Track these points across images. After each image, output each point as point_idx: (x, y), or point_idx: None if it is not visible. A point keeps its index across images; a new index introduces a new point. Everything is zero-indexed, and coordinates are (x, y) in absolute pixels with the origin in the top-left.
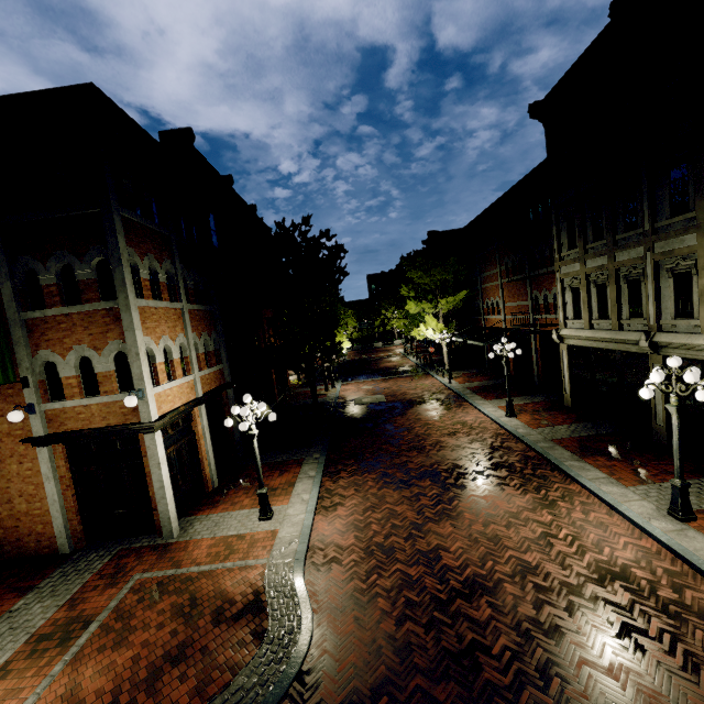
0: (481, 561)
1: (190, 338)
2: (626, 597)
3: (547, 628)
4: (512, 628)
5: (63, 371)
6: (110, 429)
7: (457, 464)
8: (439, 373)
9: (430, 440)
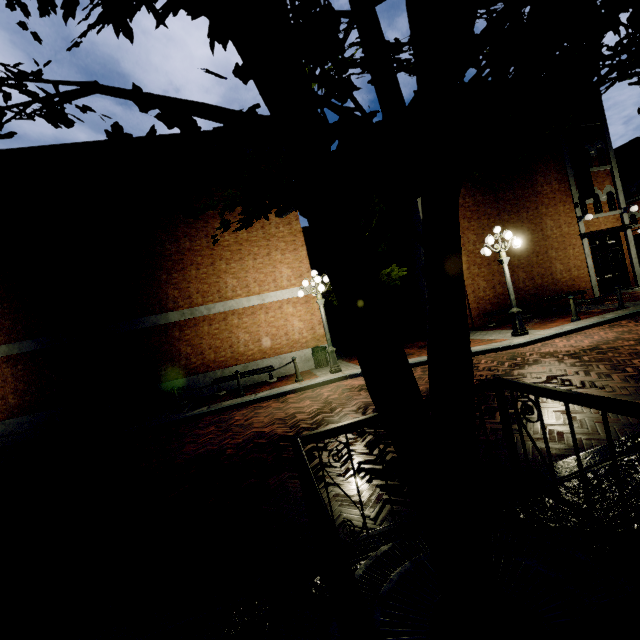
0: None
1: None
2: None
3: None
4: None
5: (587, 201)
6: (613, 228)
7: None
8: None
9: None
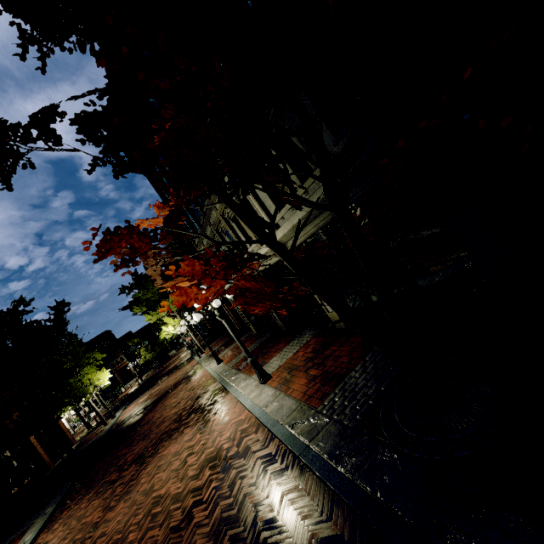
0: (125, 524)
1: None
2: (207, 476)
3: None
4: None
5: None
6: None
7: (164, 432)
8: (199, 353)
9: (159, 421)
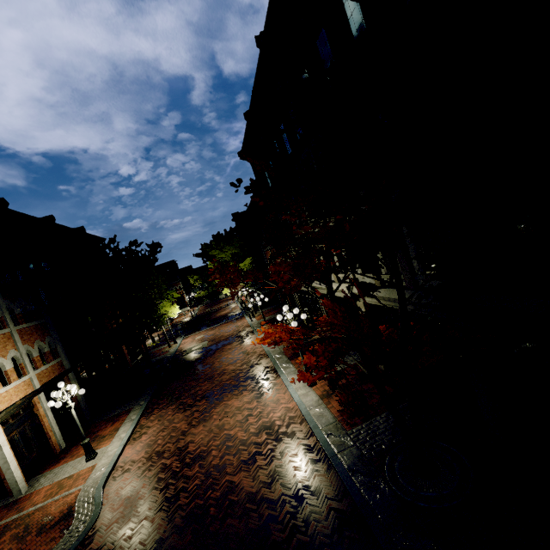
0: (208, 442)
1: (22, 350)
2: (264, 438)
3: (220, 467)
4: (204, 474)
5: None
6: None
7: (226, 384)
8: (250, 314)
9: (219, 370)
